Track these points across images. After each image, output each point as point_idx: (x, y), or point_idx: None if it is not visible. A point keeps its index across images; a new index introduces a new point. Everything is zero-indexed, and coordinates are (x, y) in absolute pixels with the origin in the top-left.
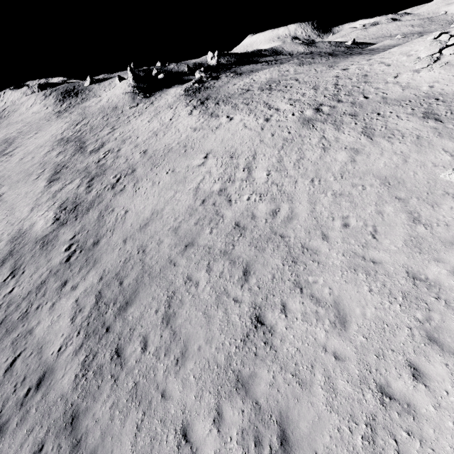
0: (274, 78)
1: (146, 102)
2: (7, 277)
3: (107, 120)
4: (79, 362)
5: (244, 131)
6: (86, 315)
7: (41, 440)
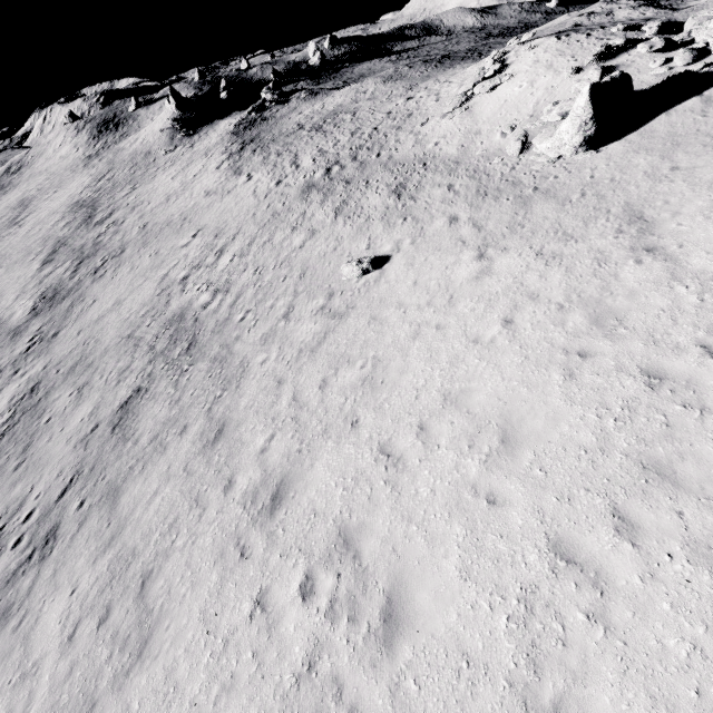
0: (343, 106)
1: (186, 144)
2: None
3: (134, 173)
4: (3, 430)
5: (249, 199)
6: (21, 397)
7: None
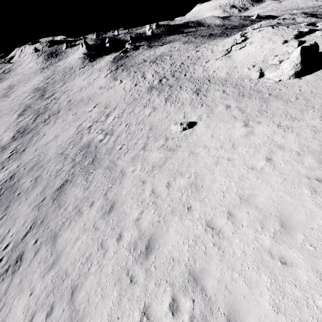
0: (164, 53)
1: (90, 65)
2: None
3: (64, 76)
4: None
5: (121, 91)
6: (5, 181)
7: None
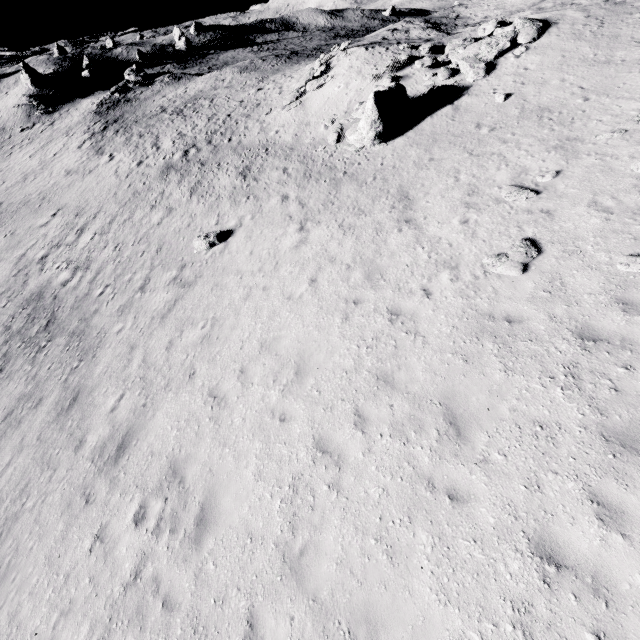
0: (203, 92)
1: (45, 121)
2: None
3: None
4: None
5: (110, 179)
6: None
7: None
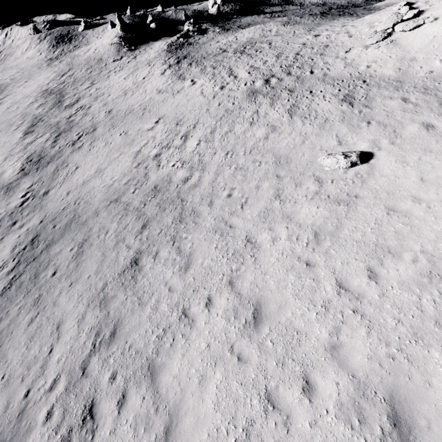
0: (254, 38)
1: (130, 56)
2: None
3: (90, 73)
4: (9, 279)
5: (198, 98)
6: (23, 248)
7: None
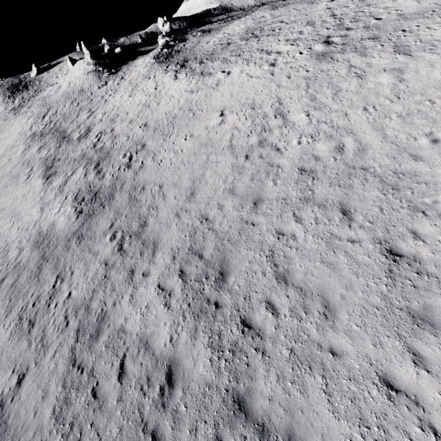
0: (252, 26)
1: (115, 78)
2: (54, 282)
3: (78, 105)
4: (205, 345)
5: (252, 81)
6: (181, 297)
7: (215, 436)
